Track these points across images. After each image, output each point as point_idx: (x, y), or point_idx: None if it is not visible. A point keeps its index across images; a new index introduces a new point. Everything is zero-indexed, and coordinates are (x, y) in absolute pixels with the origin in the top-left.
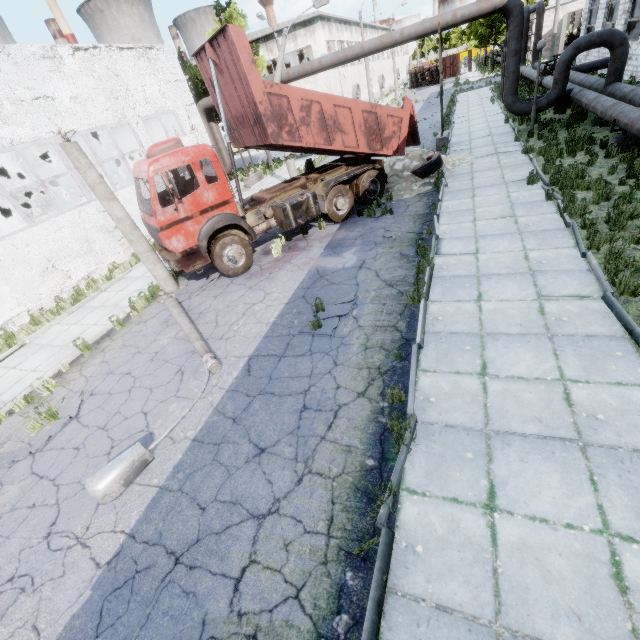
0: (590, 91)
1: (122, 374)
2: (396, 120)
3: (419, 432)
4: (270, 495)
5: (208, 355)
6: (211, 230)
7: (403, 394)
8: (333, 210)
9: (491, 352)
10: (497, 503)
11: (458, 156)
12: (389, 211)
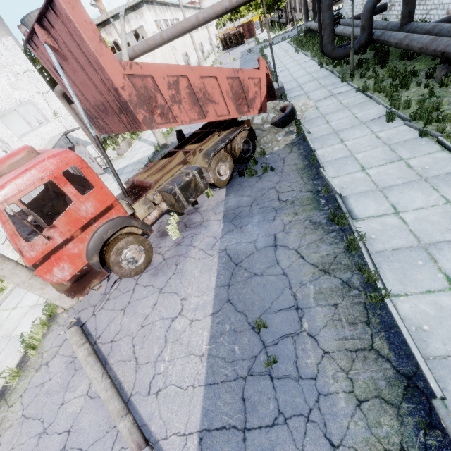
0: (394, 32)
1: None
2: (256, 81)
3: None
4: None
5: None
6: (100, 243)
7: None
8: (217, 178)
9: None
10: None
11: (300, 102)
12: (270, 168)
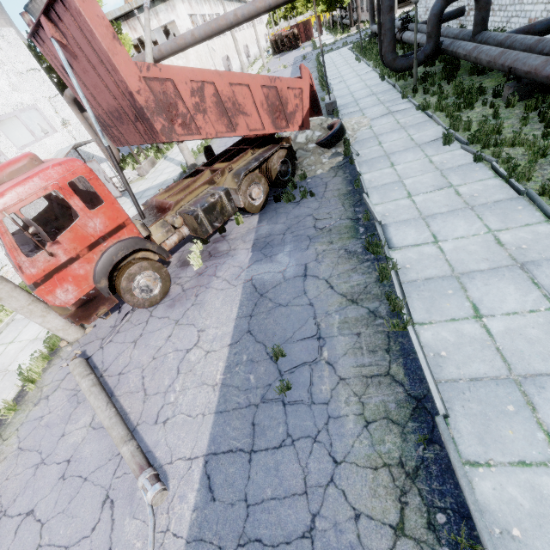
0: (464, 42)
1: (20, 516)
2: (297, 92)
3: None
4: None
5: (144, 477)
6: (109, 265)
7: (482, 548)
8: (249, 202)
9: (548, 414)
10: None
11: (353, 119)
12: (309, 193)
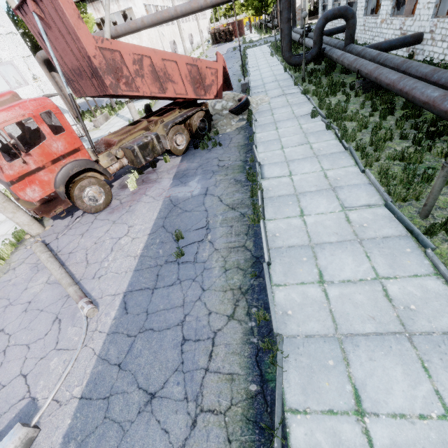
0: (337, 49)
1: None
2: (213, 71)
3: (286, 347)
4: (169, 447)
5: (83, 301)
6: (66, 176)
7: (267, 315)
8: (174, 146)
9: (322, 260)
10: (364, 407)
11: (258, 97)
12: (218, 143)
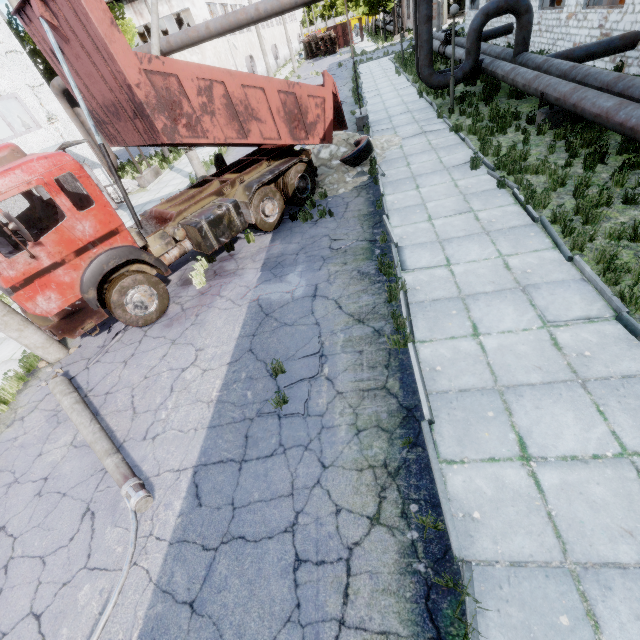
0: (503, 62)
1: None
2: (318, 101)
3: (479, 584)
4: None
5: (129, 485)
6: (99, 274)
7: (442, 524)
8: (261, 218)
9: (522, 418)
10: None
11: (384, 137)
12: (328, 212)
